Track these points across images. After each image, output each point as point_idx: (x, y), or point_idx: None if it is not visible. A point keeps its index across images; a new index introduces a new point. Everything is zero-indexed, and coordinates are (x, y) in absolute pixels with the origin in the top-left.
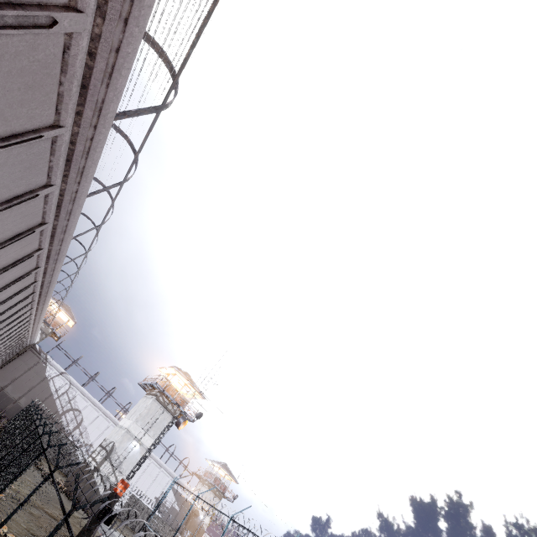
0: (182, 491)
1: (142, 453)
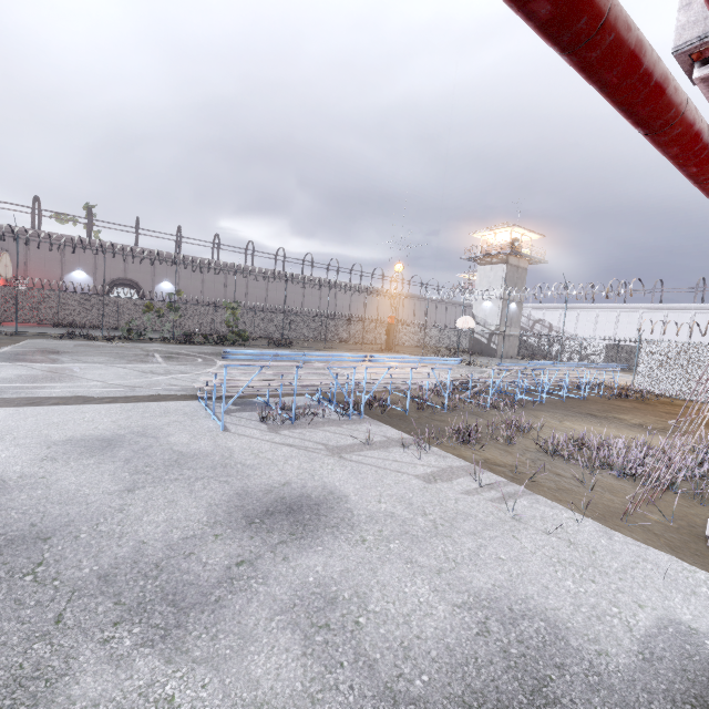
0: None
1: (496, 305)
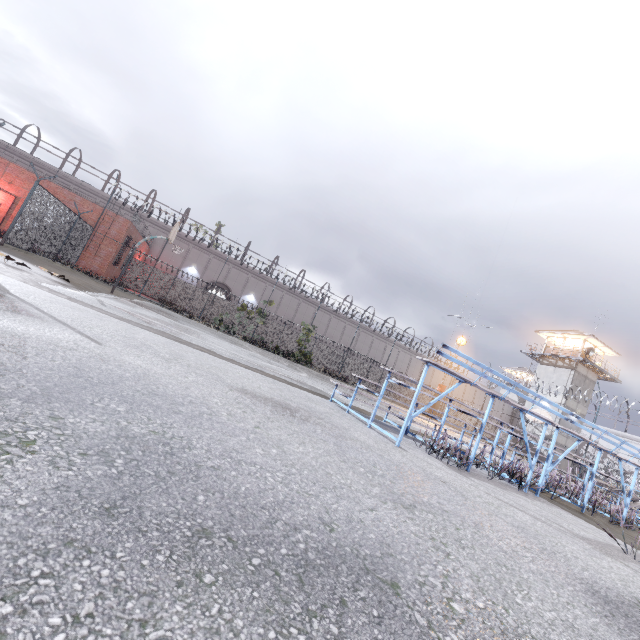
0: None
1: (555, 409)
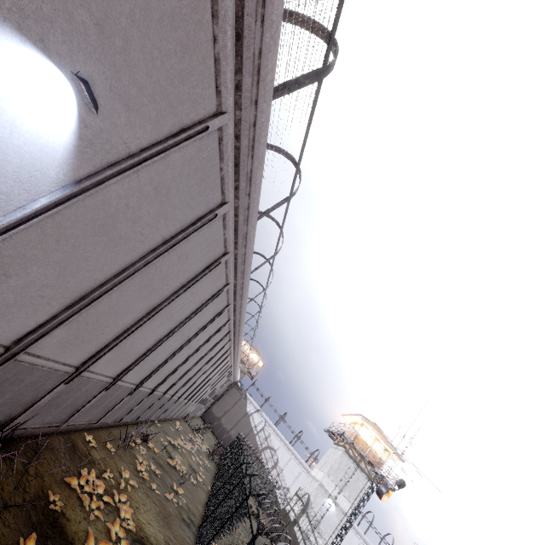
0: None
1: (338, 516)
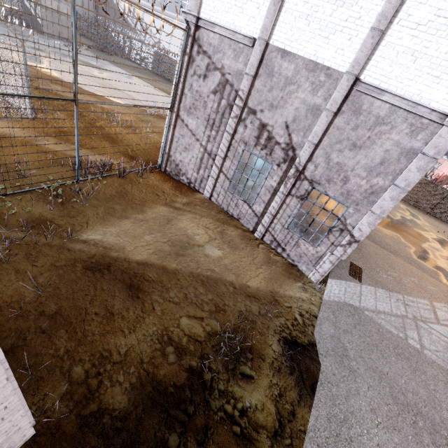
0: None
1: None
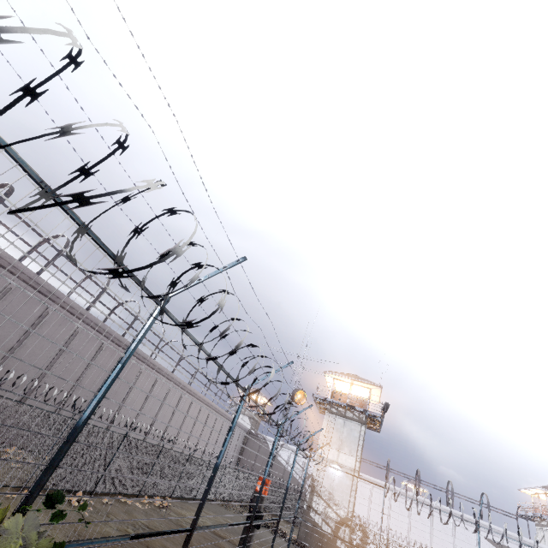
0: (510, 543)
1: (349, 476)
